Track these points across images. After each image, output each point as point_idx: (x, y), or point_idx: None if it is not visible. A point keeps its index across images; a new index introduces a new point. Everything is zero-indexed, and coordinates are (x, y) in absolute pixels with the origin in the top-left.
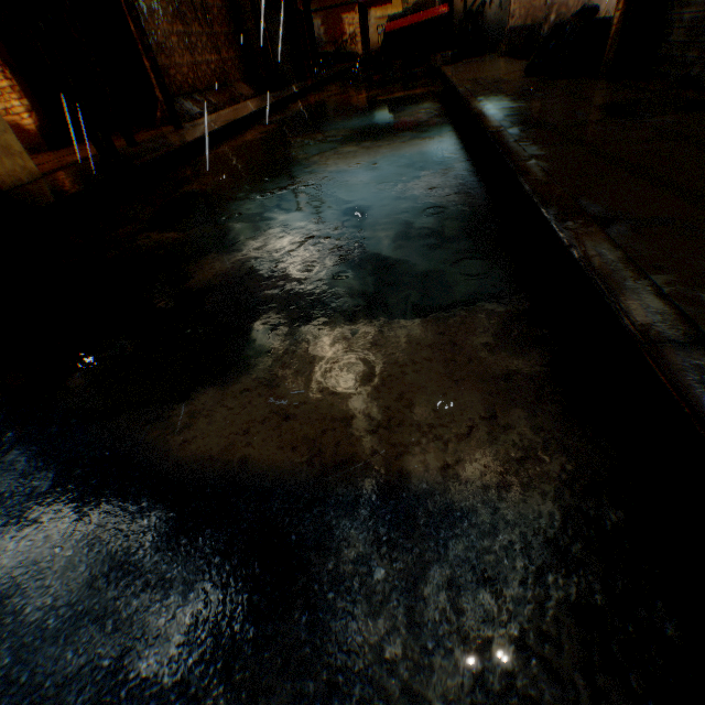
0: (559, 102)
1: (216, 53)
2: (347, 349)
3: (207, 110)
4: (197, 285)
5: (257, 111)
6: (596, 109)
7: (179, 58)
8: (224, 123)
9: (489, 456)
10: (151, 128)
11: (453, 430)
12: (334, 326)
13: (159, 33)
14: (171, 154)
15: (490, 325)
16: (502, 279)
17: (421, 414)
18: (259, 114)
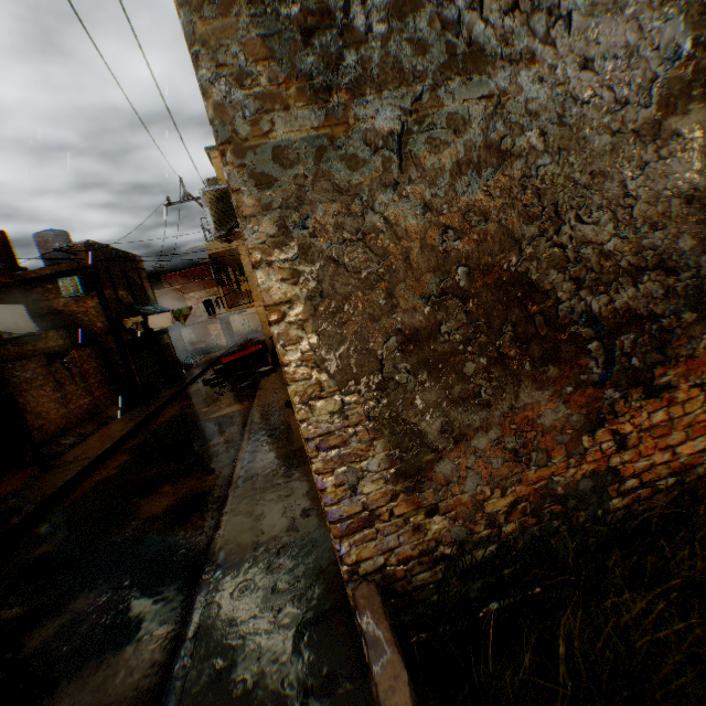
0: (278, 446)
1: (91, 395)
2: (96, 672)
3: (77, 442)
4: (29, 652)
5: (119, 440)
6: (285, 456)
7: (56, 414)
8: (87, 462)
9: (127, 705)
10: (21, 467)
11: (120, 699)
12: (96, 659)
13: (40, 405)
14: (33, 513)
15: (162, 636)
16: (182, 604)
17: (112, 696)
18: (121, 440)
